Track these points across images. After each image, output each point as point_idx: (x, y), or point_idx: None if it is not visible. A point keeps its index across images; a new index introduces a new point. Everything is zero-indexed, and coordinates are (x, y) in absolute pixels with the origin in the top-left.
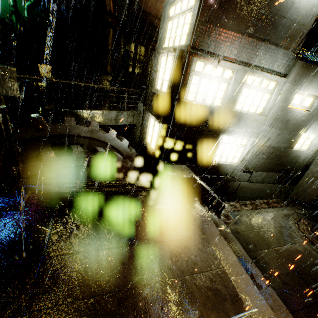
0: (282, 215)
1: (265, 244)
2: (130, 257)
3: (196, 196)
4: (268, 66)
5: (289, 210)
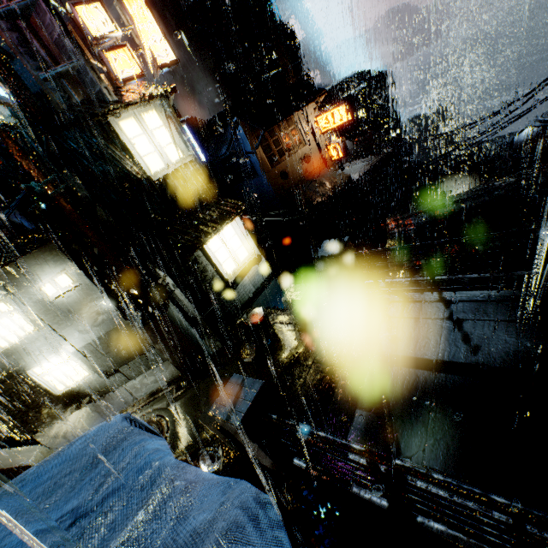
0: None
1: None
2: None
3: None
4: None
5: (145, 409)
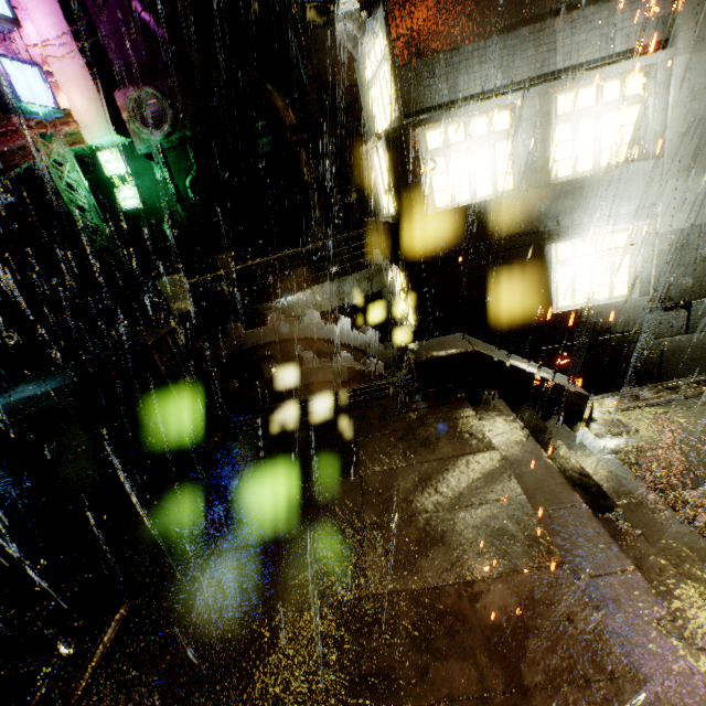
0: None
1: None
2: (347, 491)
3: (492, 386)
4: (598, 54)
5: None
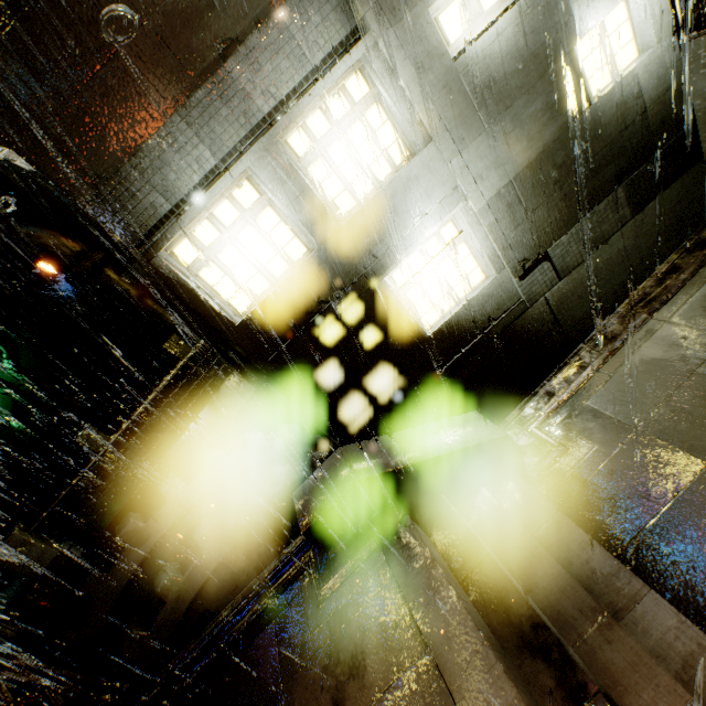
0: (705, 303)
1: (677, 465)
2: None
3: (399, 505)
4: (297, 76)
5: None
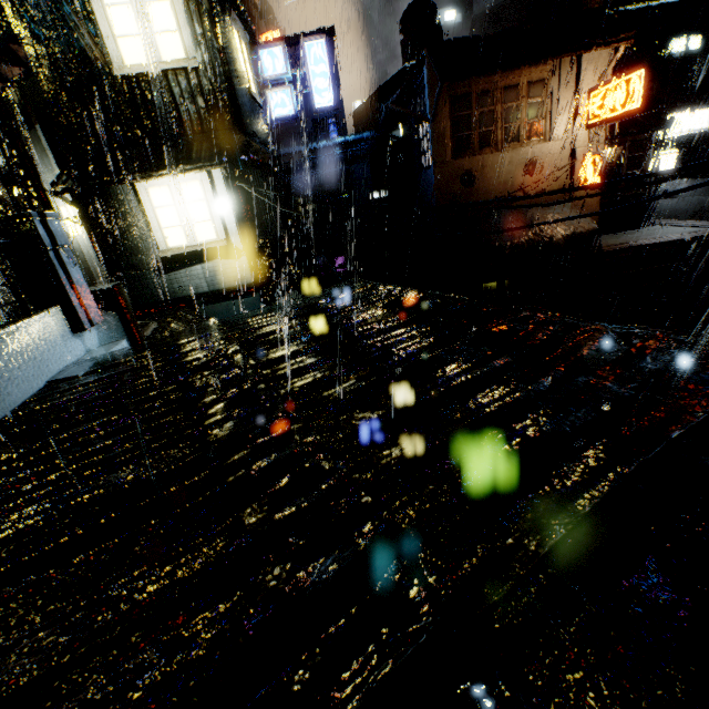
0: None
1: None
2: None
3: None
4: None
5: None
